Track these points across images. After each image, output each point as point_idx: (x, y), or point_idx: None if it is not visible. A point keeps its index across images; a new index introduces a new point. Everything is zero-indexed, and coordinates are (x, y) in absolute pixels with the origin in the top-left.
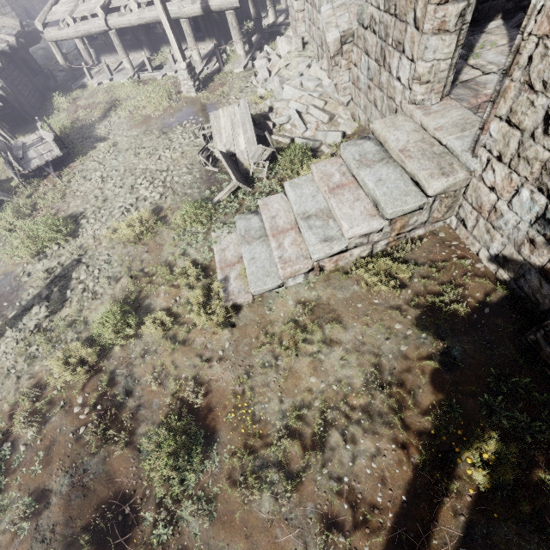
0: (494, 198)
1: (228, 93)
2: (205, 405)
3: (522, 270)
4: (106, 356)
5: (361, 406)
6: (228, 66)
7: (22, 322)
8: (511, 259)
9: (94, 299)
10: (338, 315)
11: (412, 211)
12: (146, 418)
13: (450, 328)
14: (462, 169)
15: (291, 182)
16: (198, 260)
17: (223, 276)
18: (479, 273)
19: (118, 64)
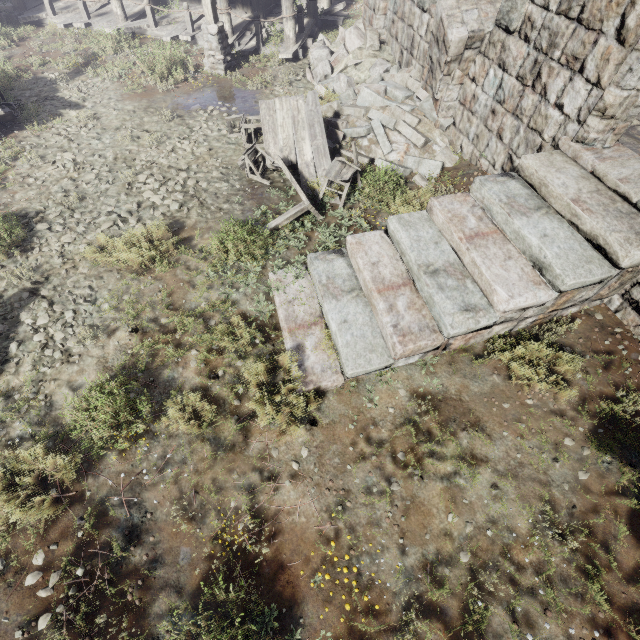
0: None
1: (271, 82)
2: (273, 556)
3: None
4: (91, 469)
5: (533, 565)
6: (269, 48)
7: None
8: None
9: (64, 363)
10: (477, 418)
11: (590, 285)
12: (167, 583)
13: None
14: None
15: (400, 218)
16: (249, 313)
17: (295, 342)
18: None
19: (99, 5)
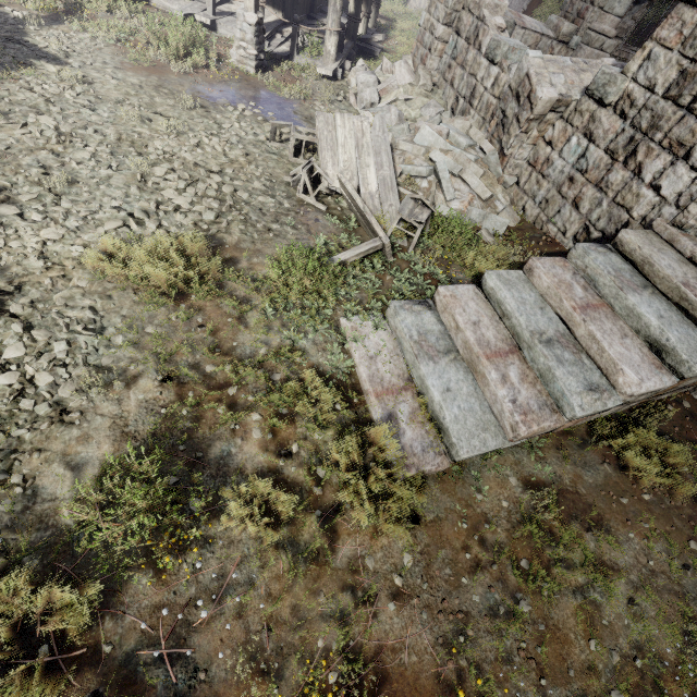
0: None
1: (309, 95)
2: None
3: None
4: (108, 604)
5: None
6: (305, 58)
7: None
8: None
9: (55, 423)
10: (600, 516)
11: None
12: None
13: None
14: None
15: (499, 275)
16: (322, 368)
17: (386, 411)
18: None
19: None
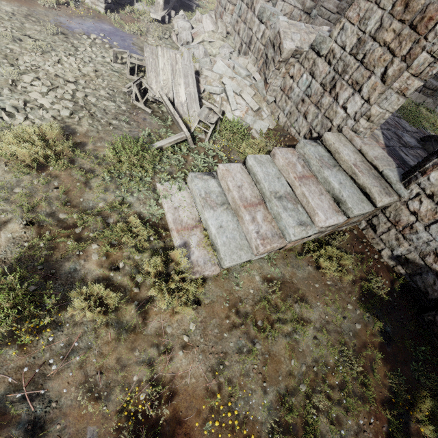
0: (414, 219)
1: (144, 32)
2: (171, 415)
3: (421, 271)
4: None
5: (338, 385)
6: (142, 5)
7: None
8: (413, 261)
9: None
10: (303, 294)
11: (360, 215)
12: None
13: (380, 308)
14: (394, 193)
15: (255, 157)
16: (143, 215)
17: (182, 241)
18: (384, 266)
19: None
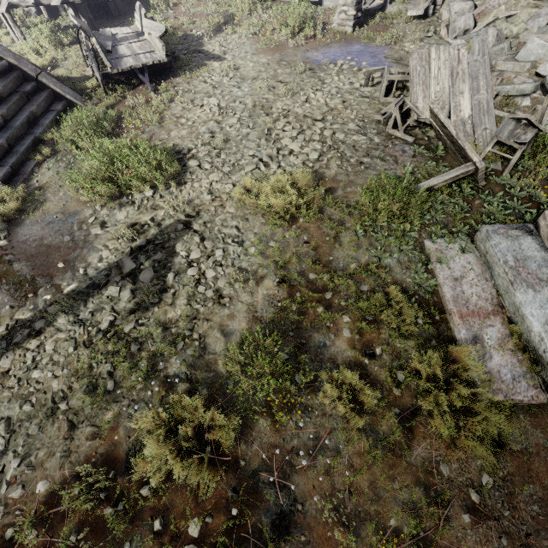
0: None
1: (399, 38)
2: None
3: None
4: (243, 433)
5: None
6: (398, 5)
7: (86, 308)
8: None
9: (216, 303)
10: None
11: None
12: None
13: None
14: None
15: None
16: (405, 285)
17: (470, 333)
18: None
19: None
